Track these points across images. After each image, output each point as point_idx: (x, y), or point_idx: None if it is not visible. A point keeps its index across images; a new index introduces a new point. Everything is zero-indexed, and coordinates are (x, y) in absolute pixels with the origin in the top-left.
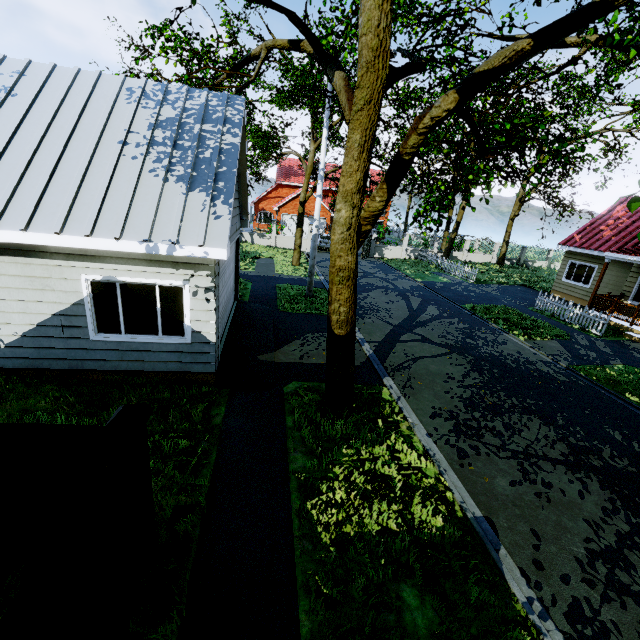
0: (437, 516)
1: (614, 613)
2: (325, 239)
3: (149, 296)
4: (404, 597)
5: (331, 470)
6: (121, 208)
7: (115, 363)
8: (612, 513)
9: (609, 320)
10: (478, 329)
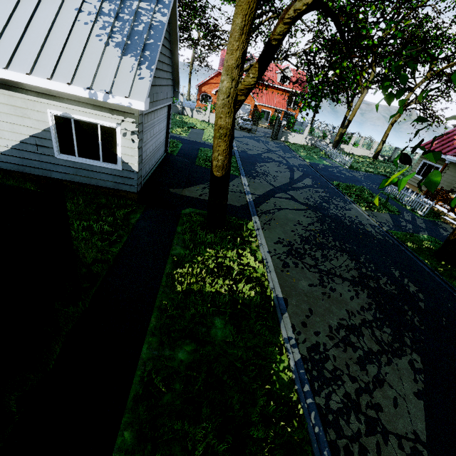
0: (252, 290)
1: (337, 352)
2: (246, 121)
3: (94, 132)
4: (215, 323)
5: (196, 258)
6: (73, 62)
7: (72, 176)
8: (366, 310)
9: (434, 206)
10: (335, 198)
